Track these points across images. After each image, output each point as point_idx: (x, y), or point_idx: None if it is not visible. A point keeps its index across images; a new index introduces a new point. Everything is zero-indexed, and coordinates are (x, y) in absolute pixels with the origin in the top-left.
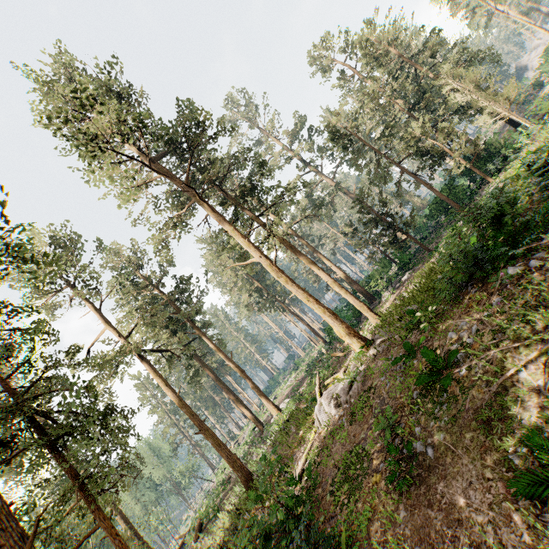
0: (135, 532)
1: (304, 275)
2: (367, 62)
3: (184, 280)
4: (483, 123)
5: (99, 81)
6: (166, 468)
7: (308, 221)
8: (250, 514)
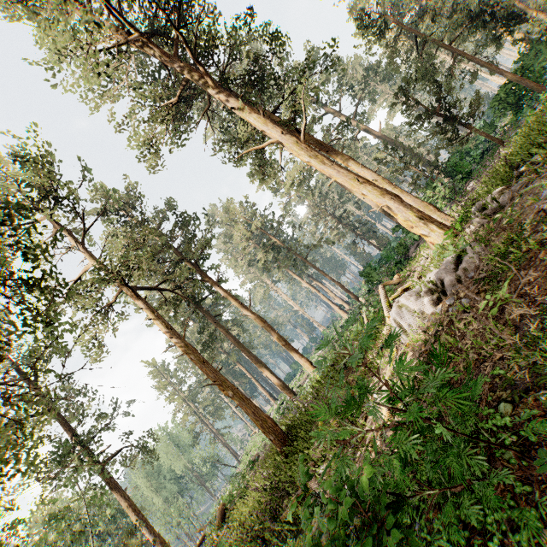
0: (146, 524)
1: (326, 234)
2: None
3: (187, 220)
4: None
5: None
6: (187, 458)
7: None
8: (294, 486)
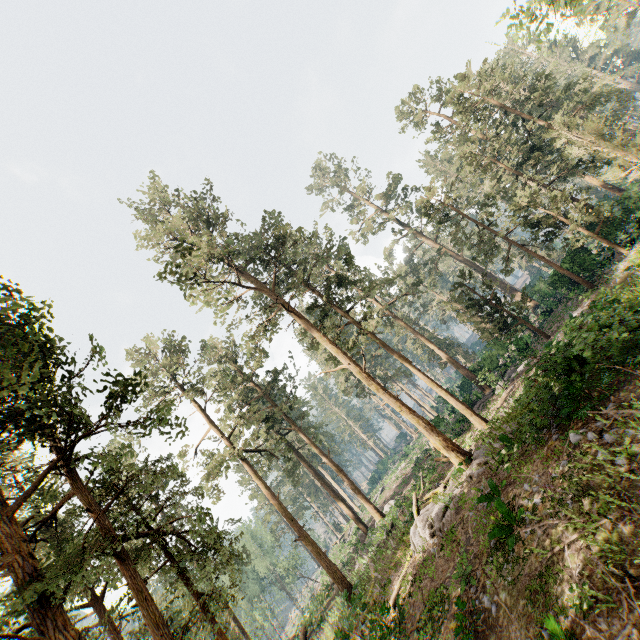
0: (243, 630)
1: (408, 350)
2: (462, 120)
3: (277, 373)
4: (612, 177)
5: (195, 209)
6: (269, 560)
7: (406, 299)
8: (350, 632)
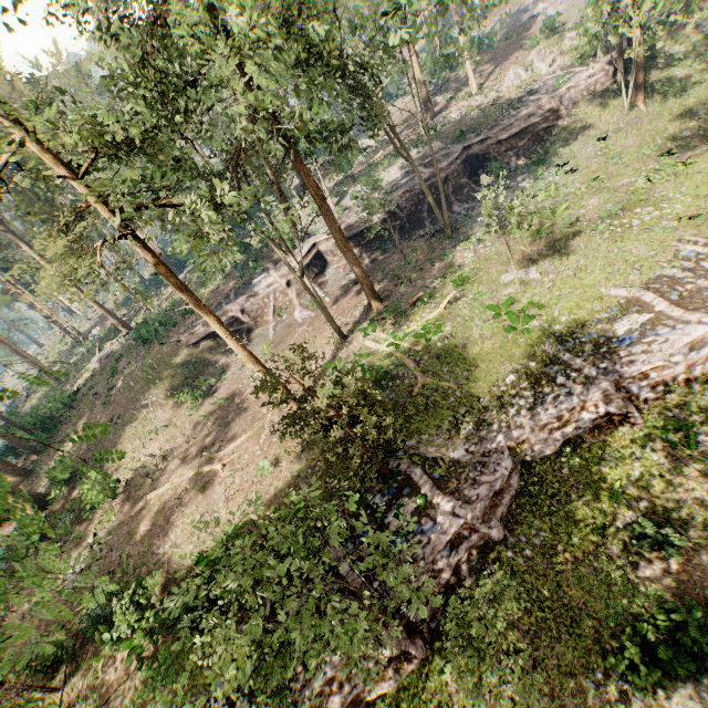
0: None
1: None
2: None
3: None
4: None
5: None
6: None
7: None
8: None
